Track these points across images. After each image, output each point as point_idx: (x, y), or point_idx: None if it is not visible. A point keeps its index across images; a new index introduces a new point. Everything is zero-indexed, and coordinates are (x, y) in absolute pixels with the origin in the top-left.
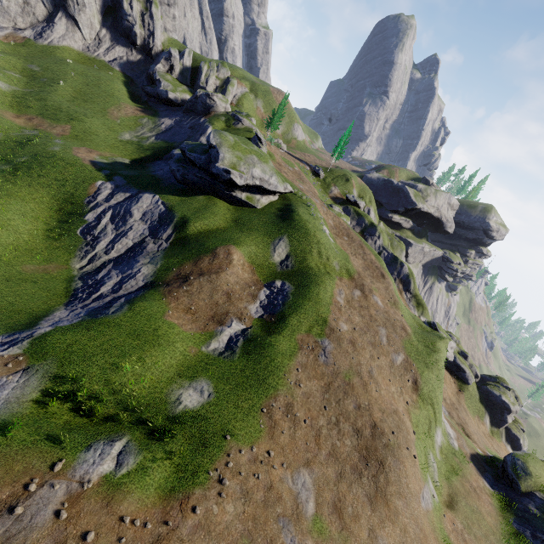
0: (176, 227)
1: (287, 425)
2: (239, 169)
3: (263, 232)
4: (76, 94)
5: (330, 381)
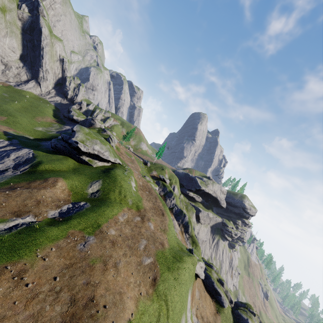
0: (32, 165)
1: (8, 285)
2: (85, 143)
3: (88, 176)
4: (22, 108)
5: (76, 262)
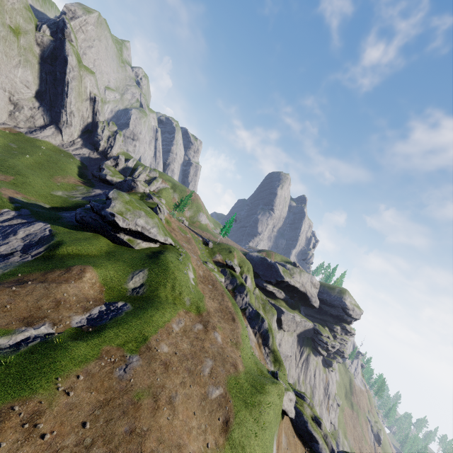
0: (49, 247)
1: (15, 437)
2: (125, 216)
3: (129, 263)
4: (35, 164)
5: (114, 396)
